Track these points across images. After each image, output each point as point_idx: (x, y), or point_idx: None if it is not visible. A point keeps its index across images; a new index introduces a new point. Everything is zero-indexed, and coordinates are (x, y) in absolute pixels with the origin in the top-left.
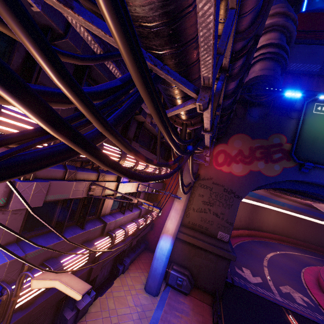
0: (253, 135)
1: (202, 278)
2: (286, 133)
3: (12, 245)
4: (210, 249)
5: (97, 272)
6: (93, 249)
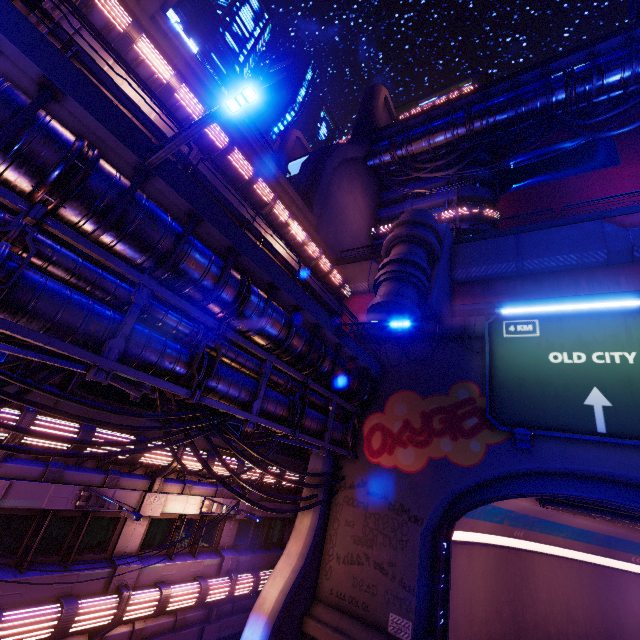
0: (423, 391)
1: None
2: (477, 379)
3: None
4: None
5: None
6: (70, 607)
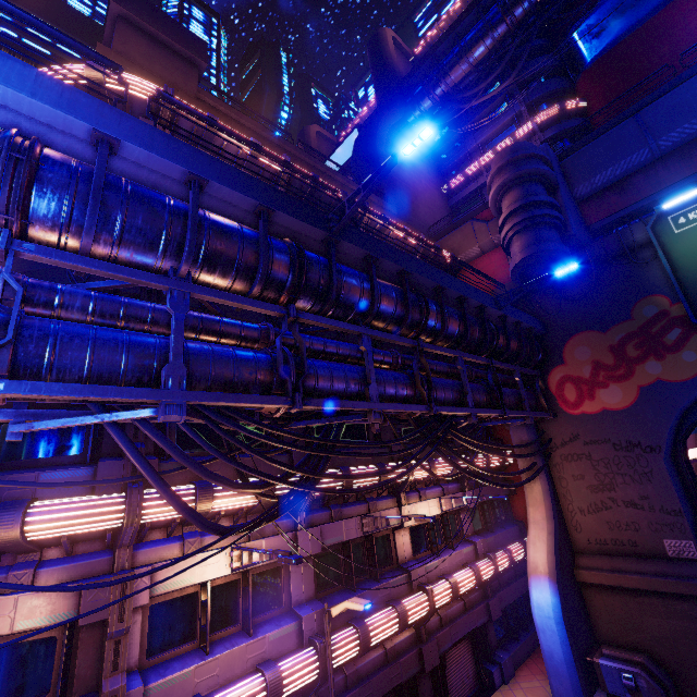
0: (600, 326)
1: (696, 671)
2: (660, 289)
3: (313, 600)
4: (665, 588)
5: (433, 658)
6: (400, 606)
